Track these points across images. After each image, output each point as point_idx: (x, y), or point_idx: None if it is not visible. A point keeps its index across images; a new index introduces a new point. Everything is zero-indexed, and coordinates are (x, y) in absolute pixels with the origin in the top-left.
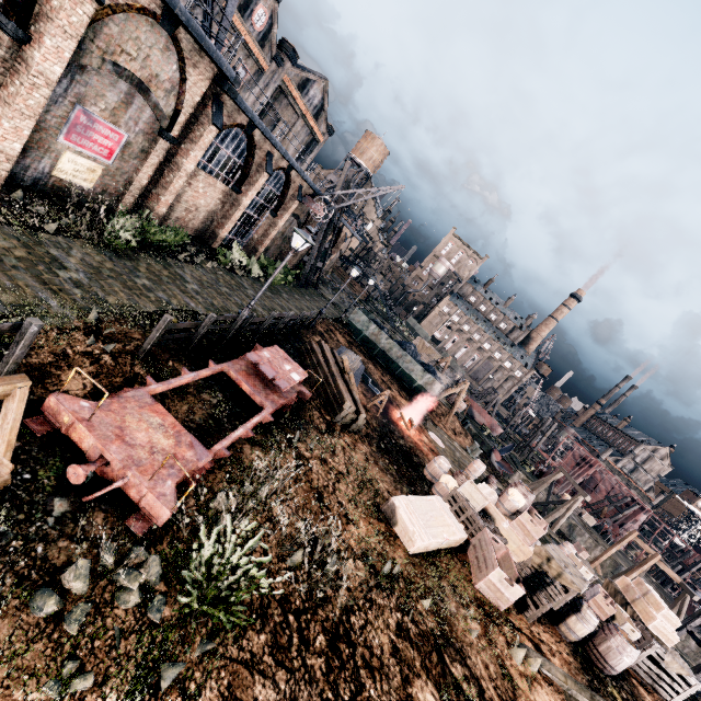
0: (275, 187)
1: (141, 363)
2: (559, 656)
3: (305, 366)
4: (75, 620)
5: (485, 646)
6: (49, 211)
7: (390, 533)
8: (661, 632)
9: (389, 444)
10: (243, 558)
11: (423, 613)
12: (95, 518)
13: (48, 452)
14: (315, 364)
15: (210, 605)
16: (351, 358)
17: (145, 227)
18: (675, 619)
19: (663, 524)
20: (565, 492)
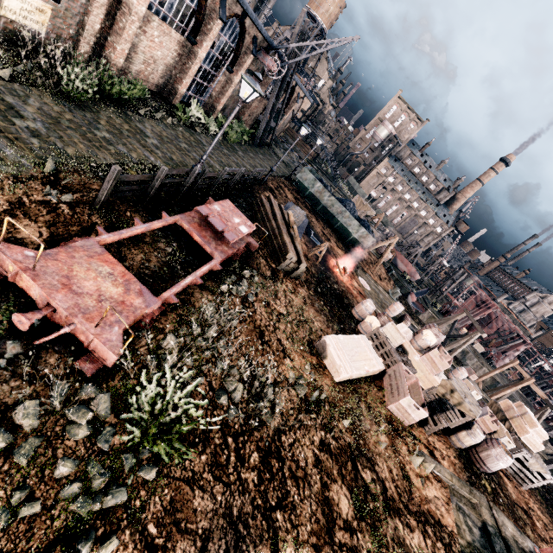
0: (230, 39)
1: (99, 213)
2: (447, 459)
3: (255, 219)
4: (23, 454)
5: (391, 455)
6: (4, 57)
7: (320, 365)
8: (530, 442)
9: (325, 288)
10: (183, 399)
11: (342, 431)
12: (48, 359)
13: (1, 298)
14: (264, 217)
15: (155, 435)
16: (296, 213)
17: (102, 78)
18: (544, 434)
19: (538, 354)
20: (463, 326)
